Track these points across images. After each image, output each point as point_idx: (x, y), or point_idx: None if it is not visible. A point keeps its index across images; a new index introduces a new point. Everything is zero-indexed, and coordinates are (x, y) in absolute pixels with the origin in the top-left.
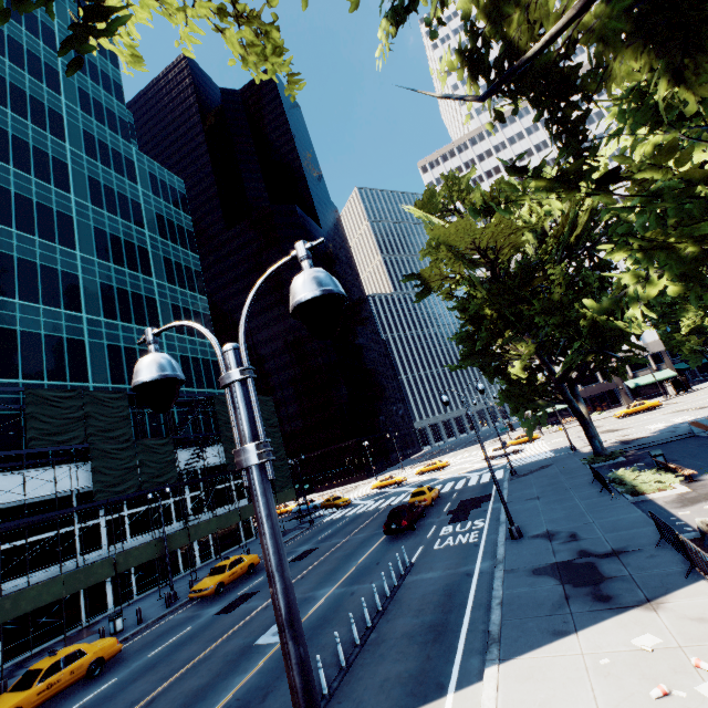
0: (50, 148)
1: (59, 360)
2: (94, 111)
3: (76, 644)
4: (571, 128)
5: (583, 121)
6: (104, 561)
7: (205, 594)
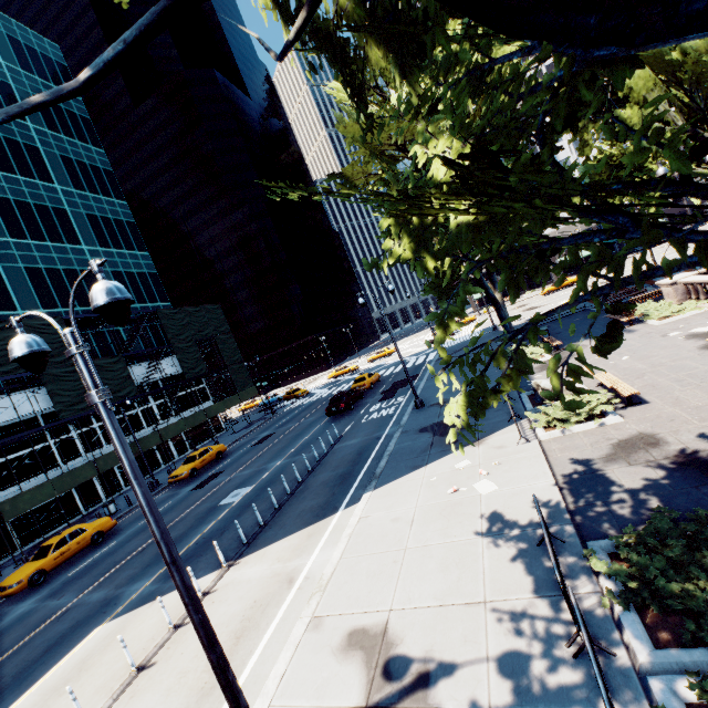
0: None
1: None
2: None
3: (77, 525)
4: (356, 93)
5: (361, 88)
6: (85, 465)
7: (181, 478)
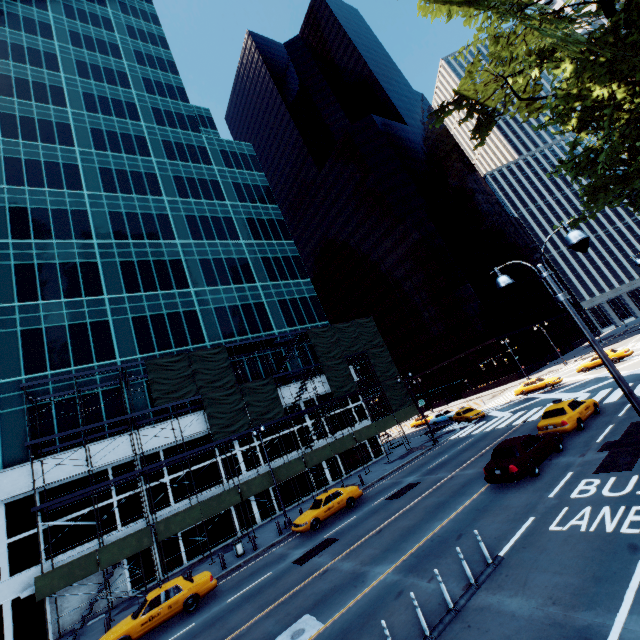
0: (141, 167)
1: (180, 330)
2: (167, 120)
3: (180, 577)
4: None
5: None
6: (230, 490)
7: (300, 530)
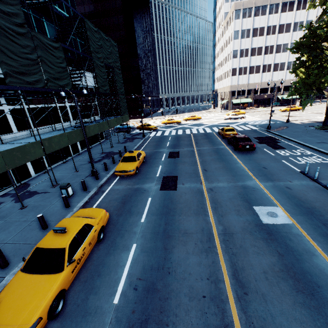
0: None
1: None
2: None
3: (74, 218)
4: None
5: None
6: (33, 143)
7: (131, 174)
